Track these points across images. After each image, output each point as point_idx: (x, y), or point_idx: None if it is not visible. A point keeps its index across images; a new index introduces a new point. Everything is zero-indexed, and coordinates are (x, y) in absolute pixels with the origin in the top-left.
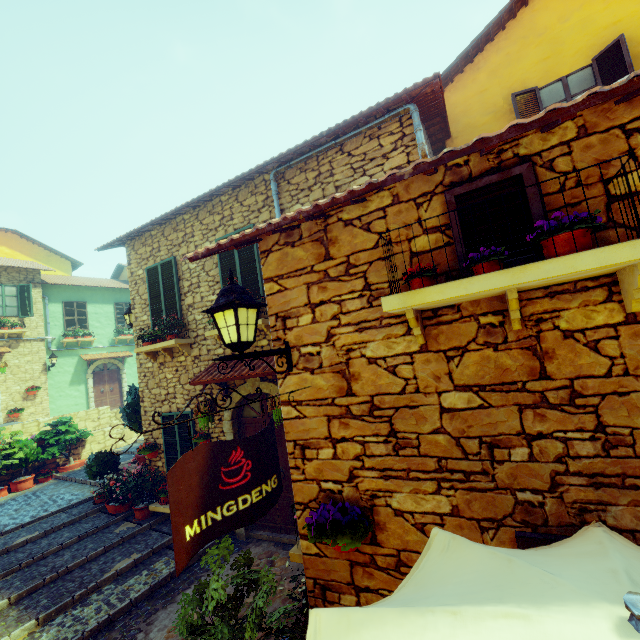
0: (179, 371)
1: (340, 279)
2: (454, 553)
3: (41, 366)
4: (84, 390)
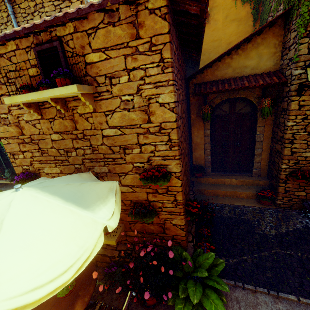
0: None
1: (6, 84)
2: None
3: None
4: None
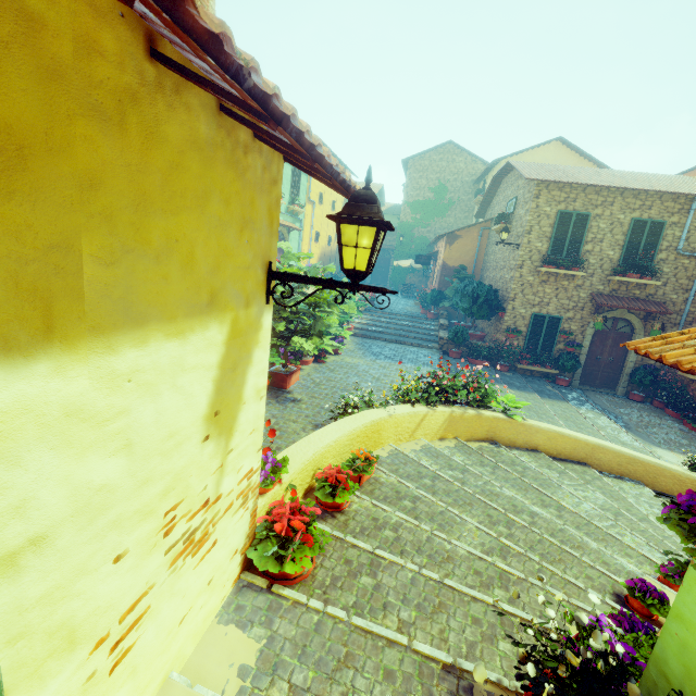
0: (559, 290)
1: None
2: None
3: None
4: None
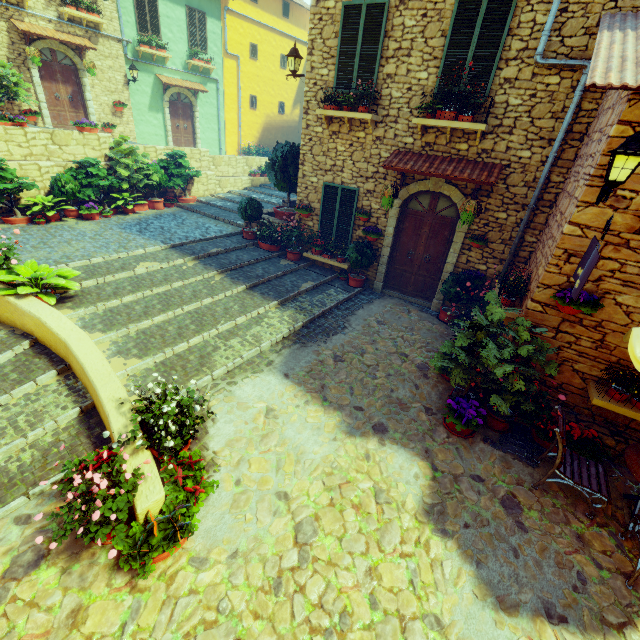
0: (354, 147)
1: None
2: None
3: (122, 77)
4: (162, 120)
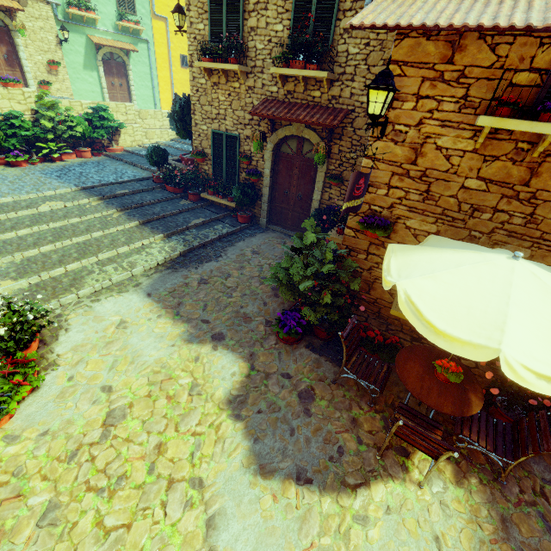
0: (232, 96)
1: (449, 83)
2: (444, 242)
3: (54, 38)
4: (97, 78)
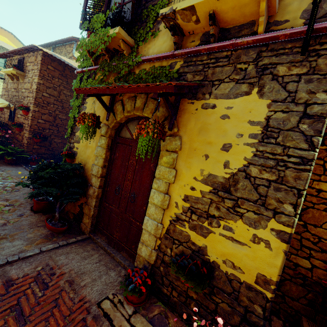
0: None
1: None
2: None
3: None
4: None
